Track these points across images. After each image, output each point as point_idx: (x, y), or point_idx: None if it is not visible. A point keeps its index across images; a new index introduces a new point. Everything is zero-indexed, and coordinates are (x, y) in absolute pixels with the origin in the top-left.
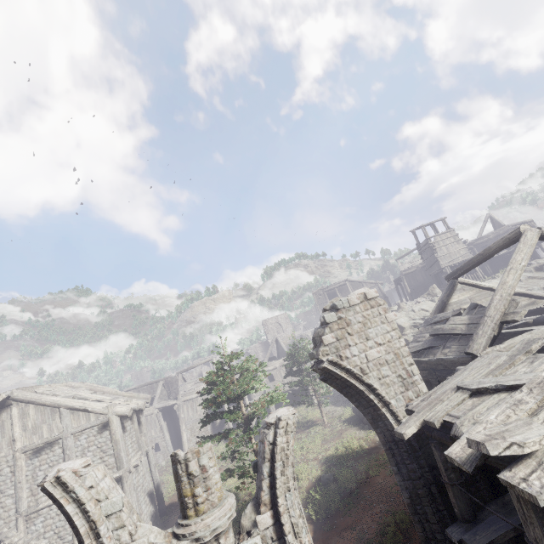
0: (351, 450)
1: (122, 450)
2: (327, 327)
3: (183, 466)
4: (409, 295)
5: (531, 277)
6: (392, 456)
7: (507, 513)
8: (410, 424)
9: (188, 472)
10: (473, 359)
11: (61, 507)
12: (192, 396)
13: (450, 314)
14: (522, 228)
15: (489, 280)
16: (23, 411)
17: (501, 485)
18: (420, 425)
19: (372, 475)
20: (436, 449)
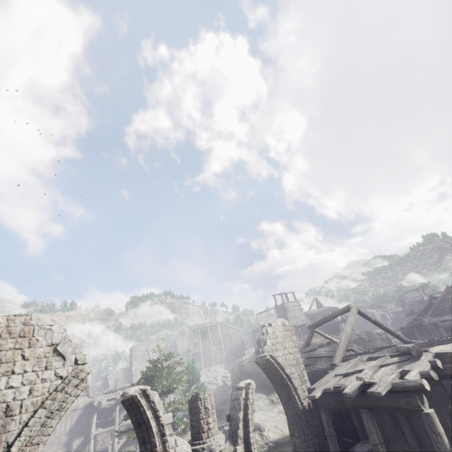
0: None
1: None
2: (268, 336)
3: (202, 402)
4: None
5: None
6: (296, 425)
7: (355, 451)
8: (317, 391)
9: (205, 406)
10: (335, 367)
11: (134, 415)
12: None
13: (317, 346)
14: (350, 305)
15: None
16: None
17: None
18: (322, 392)
19: None
20: (323, 413)
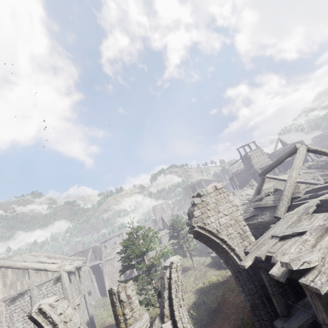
0: (212, 283)
1: (70, 294)
2: (196, 206)
3: (116, 296)
4: (238, 186)
5: (305, 172)
6: (238, 281)
7: (306, 309)
8: (248, 259)
9: (119, 299)
10: (279, 220)
11: None
12: (111, 257)
13: (263, 195)
14: (297, 145)
15: (282, 175)
16: (4, 274)
17: (302, 294)
18: (253, 259)
19: (226, 297)
20: (263, 274)
